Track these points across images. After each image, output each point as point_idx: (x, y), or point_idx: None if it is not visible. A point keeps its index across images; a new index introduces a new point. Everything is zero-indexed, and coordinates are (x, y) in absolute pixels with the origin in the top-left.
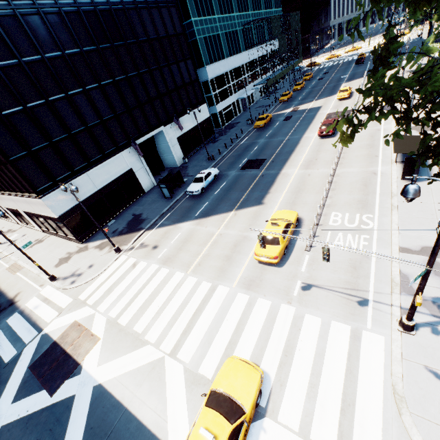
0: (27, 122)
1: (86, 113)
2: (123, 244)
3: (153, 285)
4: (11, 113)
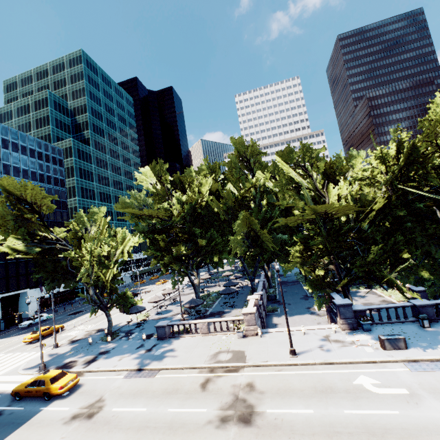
0: None
1: None
2: None
3: None
4: None
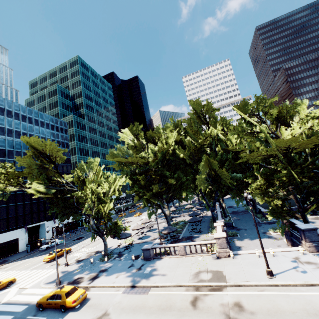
0: None
1: (11, 212)
2: None
3: None
4: None
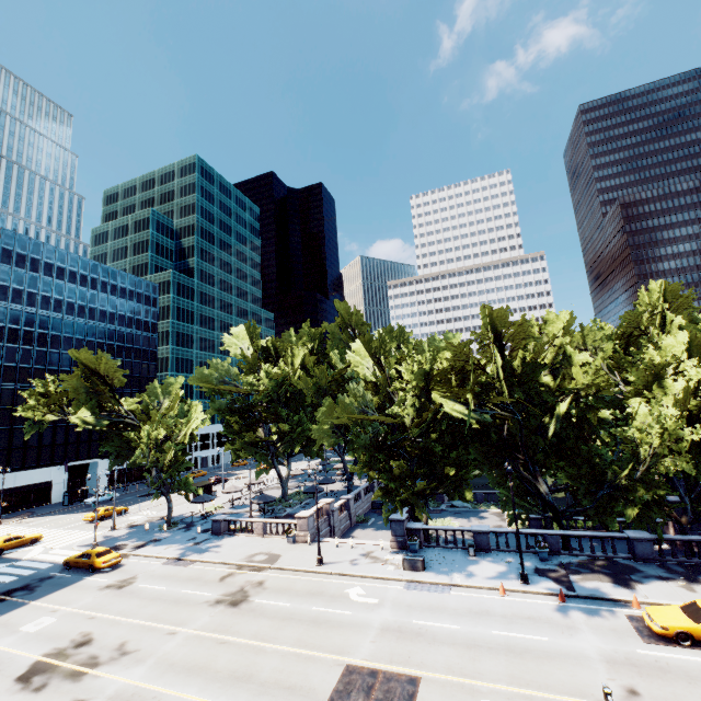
0: (6, 434)
1: (46, 437)
2: (6, 522)
3: (13, 531)
4: (2, 428)
